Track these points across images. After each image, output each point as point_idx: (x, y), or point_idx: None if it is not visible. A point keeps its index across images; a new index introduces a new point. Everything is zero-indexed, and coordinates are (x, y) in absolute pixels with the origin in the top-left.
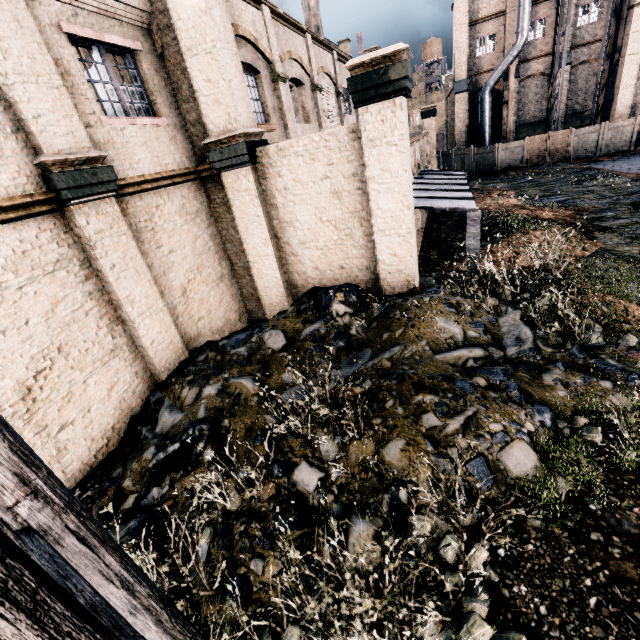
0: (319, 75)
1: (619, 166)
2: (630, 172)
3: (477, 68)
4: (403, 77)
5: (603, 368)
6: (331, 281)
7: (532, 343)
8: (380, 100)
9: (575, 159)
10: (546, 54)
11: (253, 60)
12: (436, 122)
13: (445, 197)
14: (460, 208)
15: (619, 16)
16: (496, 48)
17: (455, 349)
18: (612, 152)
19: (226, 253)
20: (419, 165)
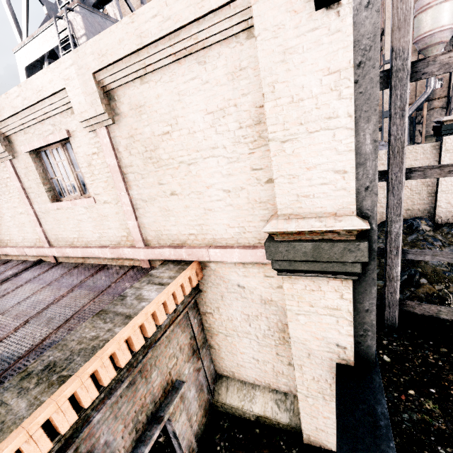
0: None
1: None
2: None
3: None
4: None
5: None
6: None
7: None
8: None
9: None
10: (443, 97)
11: None
12: None
13: None
14: None
15: None
16: (410, 93)
17: None
18: None
19: None
20: None
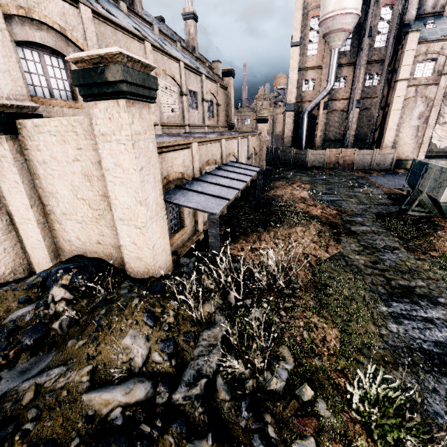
0: (160, 75)
1: (381, 180)
2: (386, 186)
3: (302, 98)
4: (119, 80)
5: (257, 444)
6: (91, 252)
7: (202, 387)
8: (105, 98)
9: (357, 169)
10: (345, 98)
11: (58, 45)
12: (278, 127)
13: (206, 193)
14: (201, 210)
15: (390, 85)
16: (315, 88)
17: (118, 383)
18: (380, 169)
19: (4, 208)
20: (235, 156)
